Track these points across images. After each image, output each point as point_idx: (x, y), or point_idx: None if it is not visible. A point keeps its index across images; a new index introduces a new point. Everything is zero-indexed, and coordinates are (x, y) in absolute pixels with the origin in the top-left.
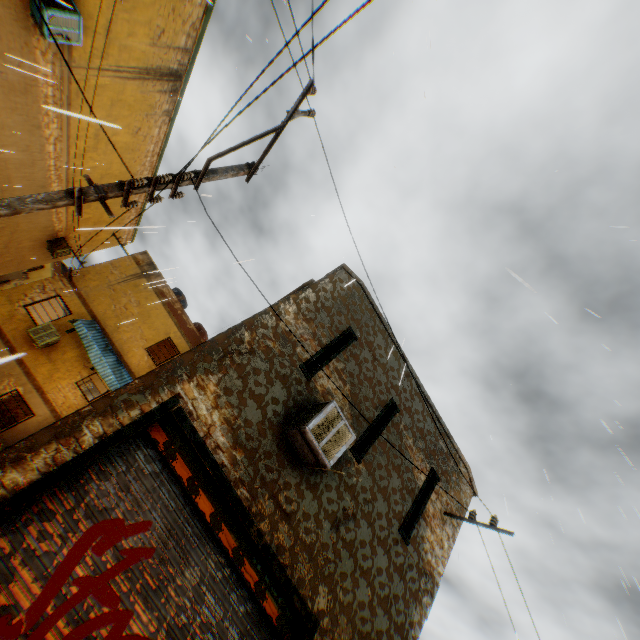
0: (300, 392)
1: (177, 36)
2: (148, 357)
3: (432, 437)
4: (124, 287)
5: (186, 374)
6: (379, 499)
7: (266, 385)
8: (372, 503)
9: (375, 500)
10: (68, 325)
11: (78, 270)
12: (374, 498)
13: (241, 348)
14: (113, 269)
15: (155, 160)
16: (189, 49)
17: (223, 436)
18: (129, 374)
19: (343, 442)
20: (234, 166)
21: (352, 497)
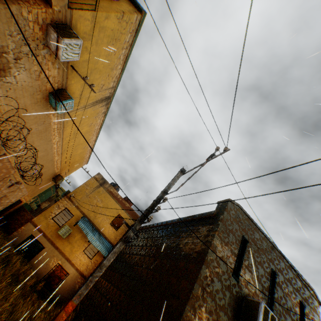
0: (237, 291)
1: (109, 83)
2: (112, 227)
3: (293, 280)
4: (93, 194)
5: (192, 313)
6: None
7: (223, 297)
8: None
9: None
10: (73, 222)
11: (73, 194)
12: None
13: (207, 281)
14: (86, 187)
15: (98, 131)
16: (114, 86)
17: None
18: (105, 239)
19: None
20: (177, 176)
21: None
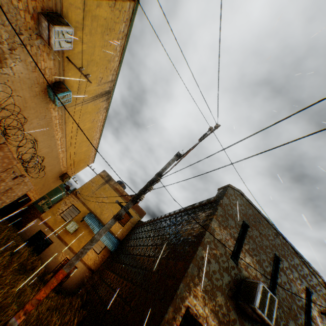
0: (235, 273)
1: (108, 77)
2: (118, 223)
3: (299, 267)
4: (99, 191)
5: (187, 291)
6: (289, 320)
7: (220, 278)
8: (287, 324)
9: (287, 321)
10: (80, 218)
11: (78, 191)
12: (287, 320)
13: (204, 262)
14: (92, 184)
15: (101, 128)
16: (113, 79)
17: (213, 320)
18: (112, 235)
19: (273, 305)
20: (171, 159)
21: (277, 325)
